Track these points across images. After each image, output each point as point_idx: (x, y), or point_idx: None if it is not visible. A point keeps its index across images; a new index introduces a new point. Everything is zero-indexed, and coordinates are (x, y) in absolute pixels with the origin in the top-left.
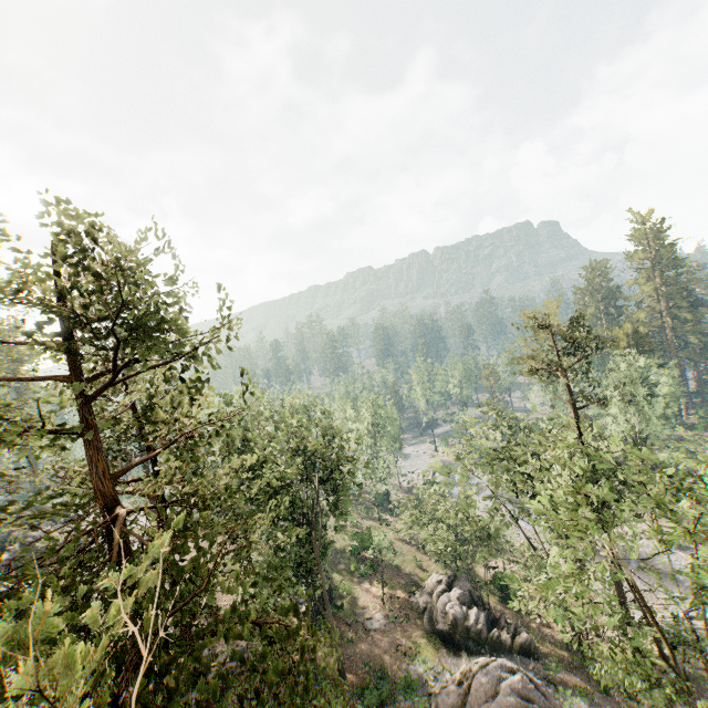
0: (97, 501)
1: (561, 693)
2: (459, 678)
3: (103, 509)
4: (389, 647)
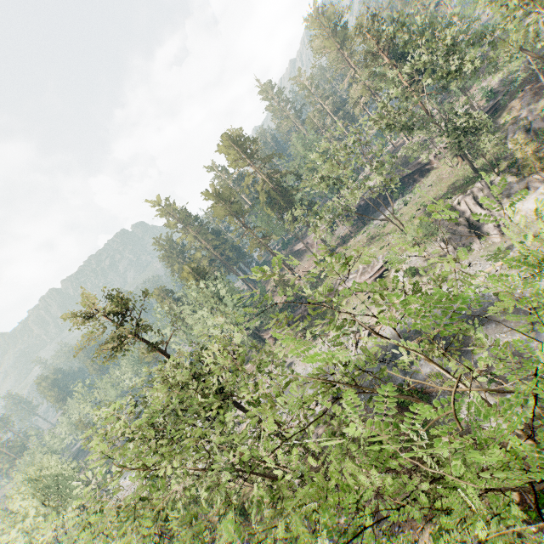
0: None
1: None
2: None
3: None
4: None
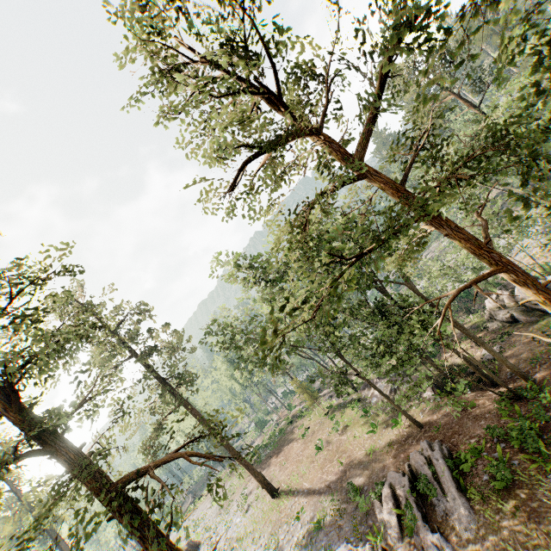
0: None
1: None
2: None
3: None
4: (528, 346)
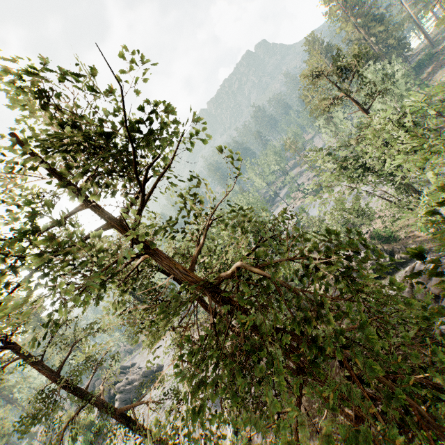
0: (197, 288)
1: None
2: None
3: (206, 289)
4: None
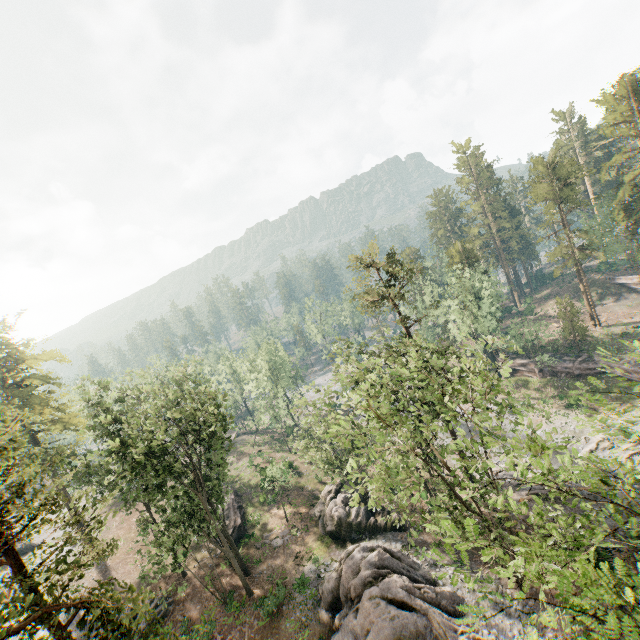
0: None
1: (420, 551)
2: (337, 567)
3: None
4: (290, 557)
